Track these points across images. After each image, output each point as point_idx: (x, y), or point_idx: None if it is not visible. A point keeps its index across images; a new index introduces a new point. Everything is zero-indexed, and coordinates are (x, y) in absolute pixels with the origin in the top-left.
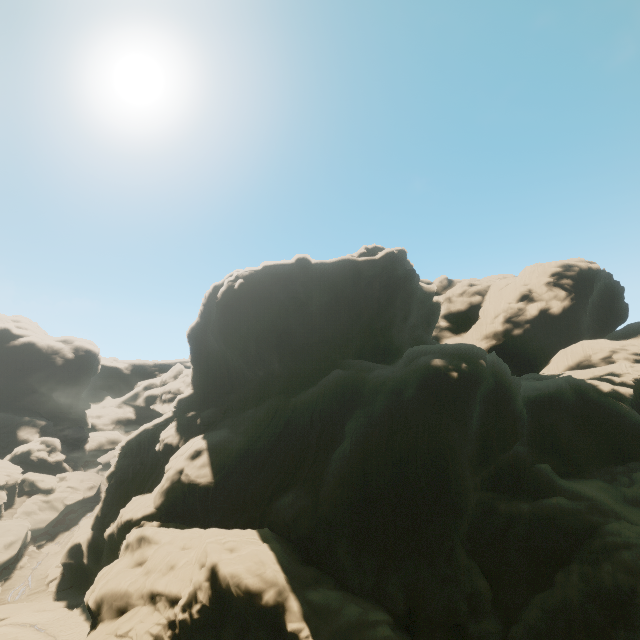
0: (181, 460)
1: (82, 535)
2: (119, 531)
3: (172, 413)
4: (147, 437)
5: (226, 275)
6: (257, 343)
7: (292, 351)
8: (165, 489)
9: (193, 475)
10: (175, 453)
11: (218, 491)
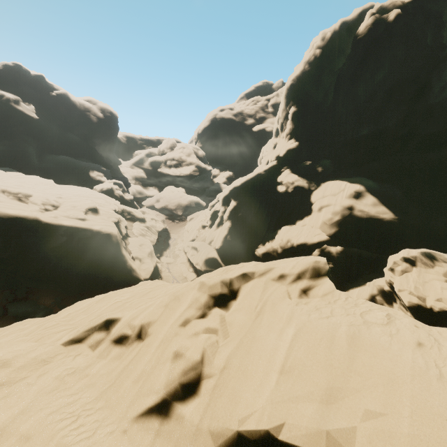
0: (343, 199)
1: (212, 252)
2: (284, 251)
3: (275, 162)
4: (261, 181)
5: (358, 8)
6: (389, 95)
7: (431, 107)
8: (335, 221)
9: (372, 211)
10: (316, 194)
11: (402, 226)
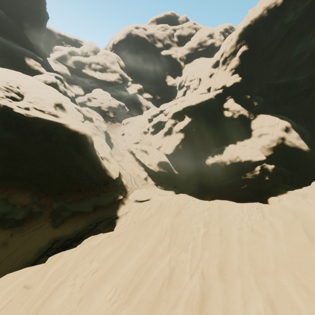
0: (278, 131)
1: (164, 157)
2: (231, 164)
3: (221, 91)
4: (211, 104)
5: None
6: (313, 57)
7: None
8: (272, 147)
9: (297, 143)
10: (256, 123)
11: (310, 155)
